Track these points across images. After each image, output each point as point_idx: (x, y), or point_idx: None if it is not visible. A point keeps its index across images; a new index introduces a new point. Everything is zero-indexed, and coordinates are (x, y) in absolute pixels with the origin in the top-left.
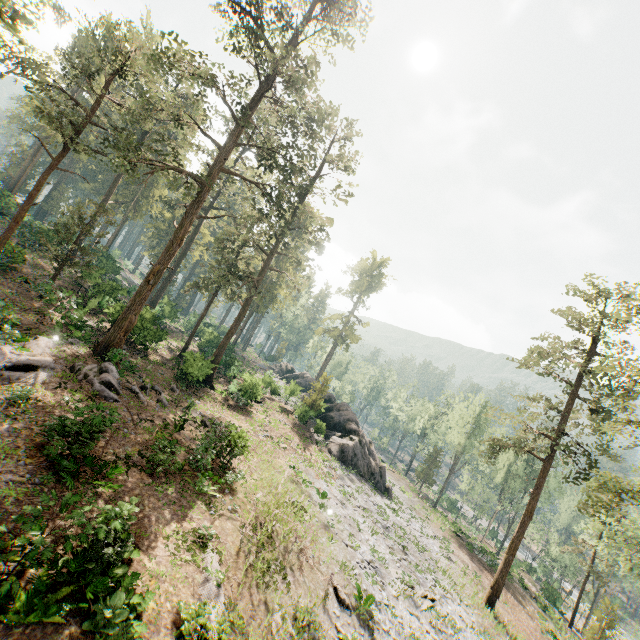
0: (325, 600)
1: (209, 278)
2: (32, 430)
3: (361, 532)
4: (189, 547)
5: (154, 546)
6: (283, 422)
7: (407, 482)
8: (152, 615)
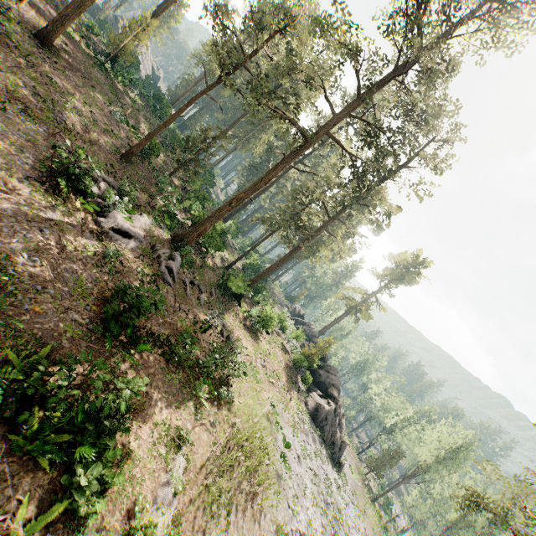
0: None
1: (274, 217)
2: (106, 284)
3: (305, 497)
4: (168, 442)
5: (143, 427)
6: (279, 358)
7: (357, 462)
8: (115, 494)
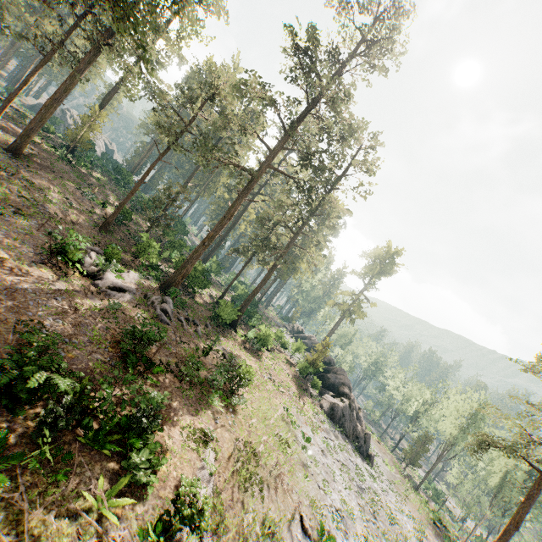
0: (291, 522)
1: (247, 246)
2: (115, 330)
3: (335, 482)
4: (196, 440)
5: (173, 430)
6: (286, 371)
7: (392, 457)
8: (163, 476)
